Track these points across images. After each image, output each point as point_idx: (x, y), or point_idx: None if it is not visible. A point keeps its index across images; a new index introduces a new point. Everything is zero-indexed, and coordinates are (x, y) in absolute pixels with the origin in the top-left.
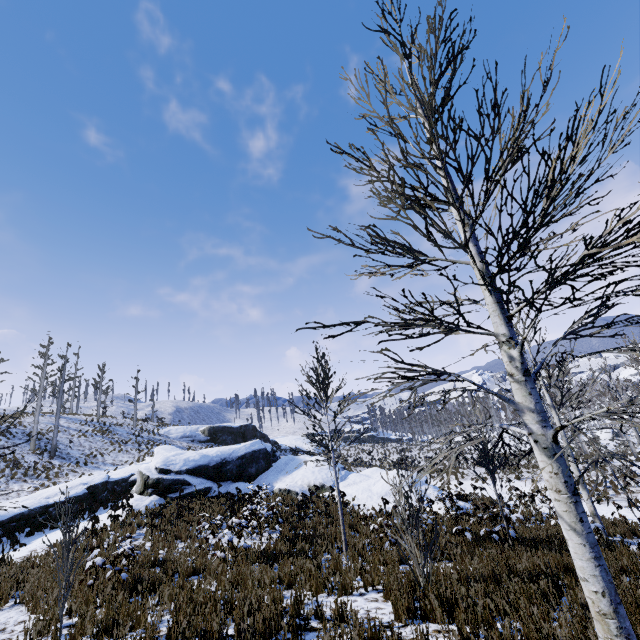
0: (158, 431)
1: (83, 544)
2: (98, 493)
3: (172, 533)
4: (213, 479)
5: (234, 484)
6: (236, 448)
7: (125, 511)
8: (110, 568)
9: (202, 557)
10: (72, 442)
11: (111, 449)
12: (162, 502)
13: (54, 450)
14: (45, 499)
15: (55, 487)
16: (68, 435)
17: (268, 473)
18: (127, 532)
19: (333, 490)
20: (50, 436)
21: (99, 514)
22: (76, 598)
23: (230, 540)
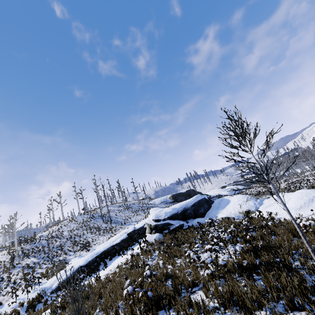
0: (150, 202)
1: (129, 265)
2: (132, 236)
3: (171, 254)
4: (182, 219)
5: (194, 220)
6: (188, 201)
7: (145, 243)
8: (139, 291)
9: (194, 271)
10: (116, 215)
11: (133, 215)
12: (161, 236)
13: (111, 220)
14: (112, 242)
15: (115, 236)
16: (115, 213)
17: (211, 210)
18: (149, 255)
19: (260, 212)
20: (108, 215)
21: (135, 246)
22: (125, 314)
23: (211, 262)
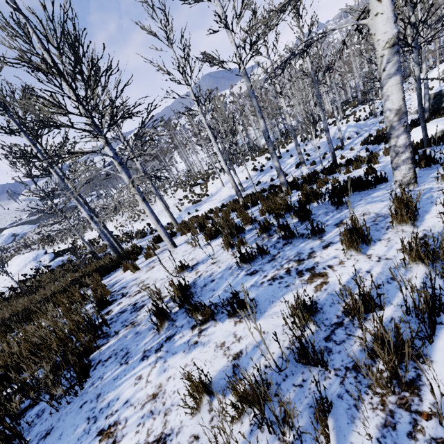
0: None
1: None
2: None
3: None
4: None
5: None
6: None
7: None
8: None
9: None
10: None
11: None
12: None
13: None
14: None
15: None
16: None
17: None
18: None
19: None
20: None
21: None
22: None
23: None
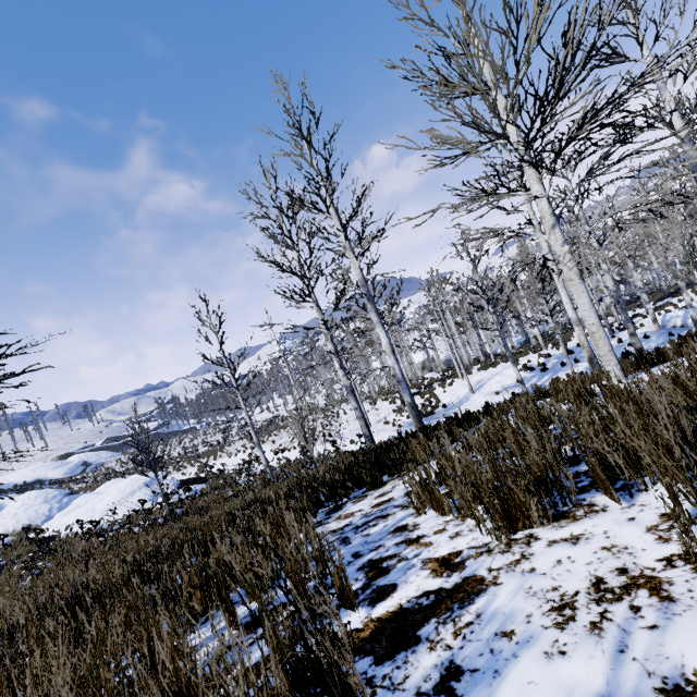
0: None
1: None
2: None
3: None
4: None
5: None
6: None
7: None
8: None
9: None
10: None
11: None
12: None
13: None
14: None
15: None
16: None
17: None
18: None
19: (29, 530)
20: None
21: None
22: None
23: None
